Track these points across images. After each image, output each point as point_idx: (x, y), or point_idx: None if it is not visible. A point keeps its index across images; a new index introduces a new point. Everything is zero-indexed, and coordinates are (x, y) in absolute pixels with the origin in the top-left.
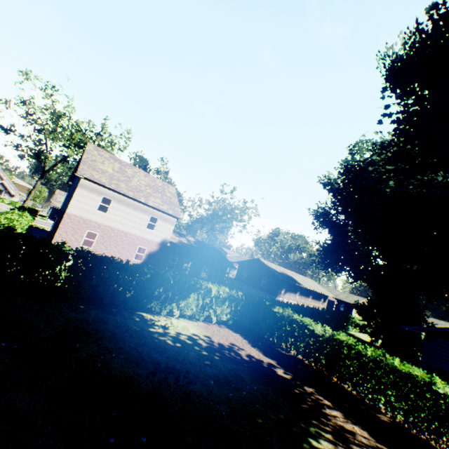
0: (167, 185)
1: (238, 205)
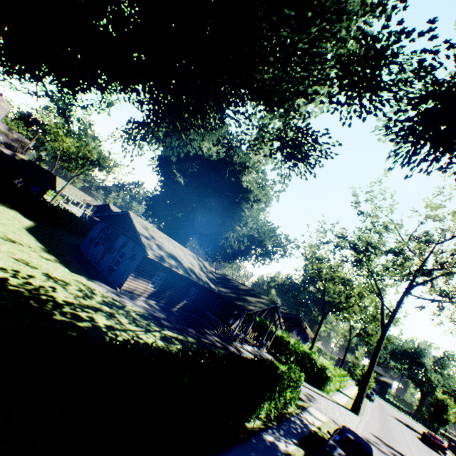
0: (2, 99)
1: (109, 156)
